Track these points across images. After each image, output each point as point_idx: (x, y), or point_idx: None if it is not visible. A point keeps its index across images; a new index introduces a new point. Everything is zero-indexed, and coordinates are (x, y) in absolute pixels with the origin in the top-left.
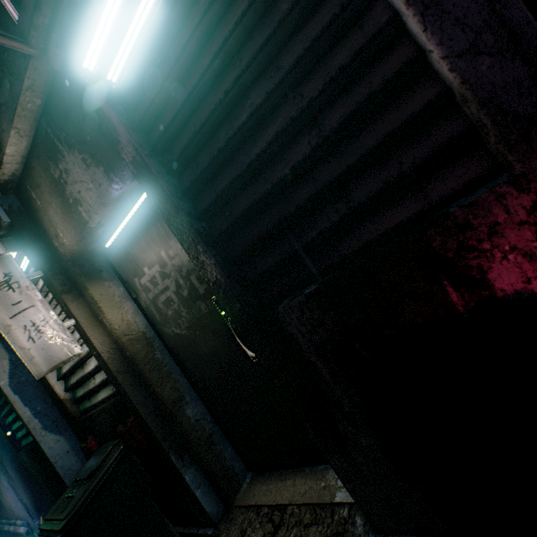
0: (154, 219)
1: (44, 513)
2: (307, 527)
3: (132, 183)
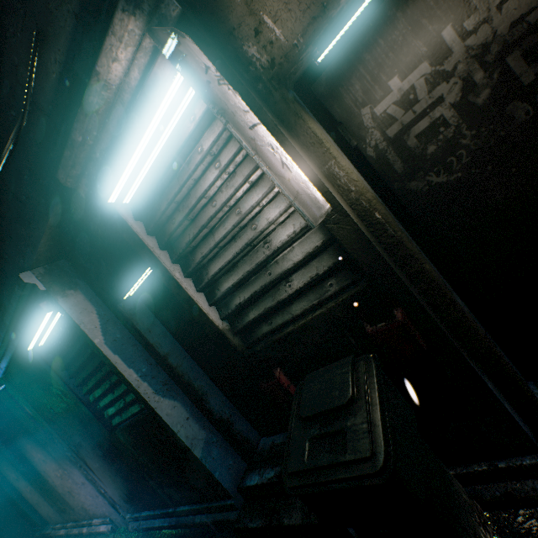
0: None
1: (142, 503)
2: None
3: None
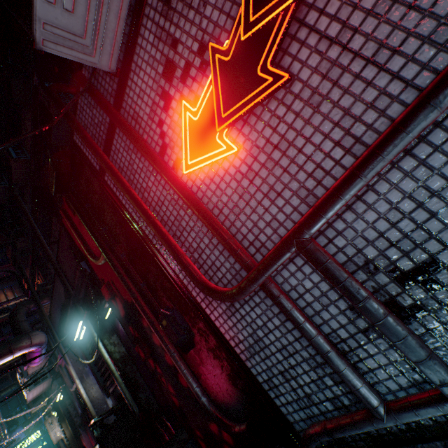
0: None
1: None
2: None
3: None
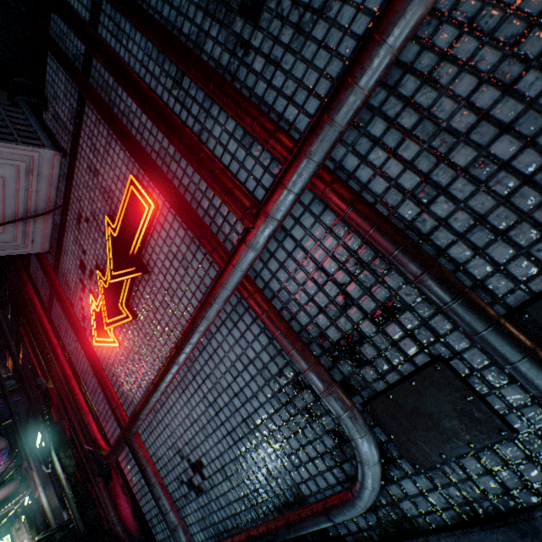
0: None
1: None
2: None
3: None
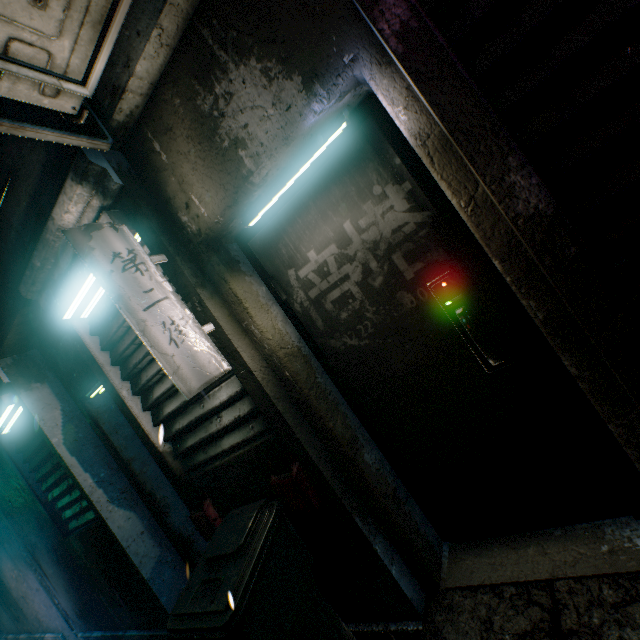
0: (340, 173)
1: (94, 621)
2: (620, 607)
3: (333, 106)
